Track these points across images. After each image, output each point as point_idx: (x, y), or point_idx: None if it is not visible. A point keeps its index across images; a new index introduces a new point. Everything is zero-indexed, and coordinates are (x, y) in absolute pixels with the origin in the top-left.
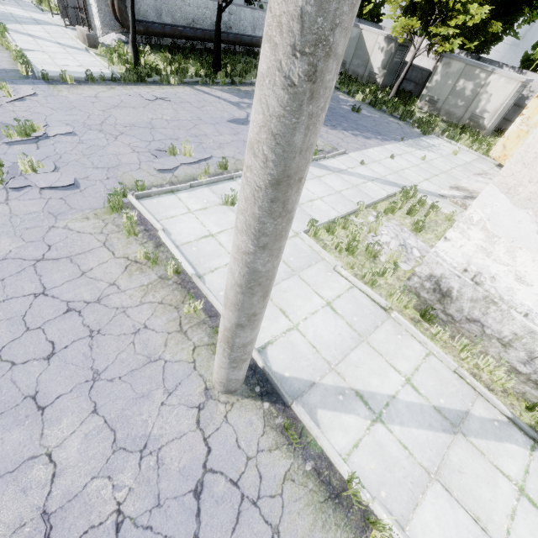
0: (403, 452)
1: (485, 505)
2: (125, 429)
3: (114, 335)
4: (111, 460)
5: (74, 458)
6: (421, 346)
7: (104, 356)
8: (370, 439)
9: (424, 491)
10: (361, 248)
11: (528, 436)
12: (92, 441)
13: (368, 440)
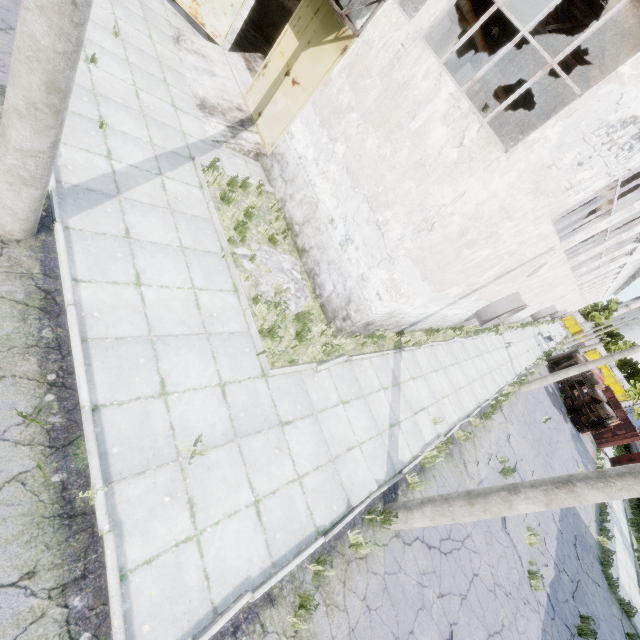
0: (408, 422)
1: (418, 400)
2: (417, 602)
3: (372, 634)
4: (427, 609)
5: (429, 638)
6: (367, 360)
7: (386, 639)
8: (406, 435)
9: (417, 423)
10: (289, 320)
11: (398, 352)
12: (423, 627)
13: (406, 437)
